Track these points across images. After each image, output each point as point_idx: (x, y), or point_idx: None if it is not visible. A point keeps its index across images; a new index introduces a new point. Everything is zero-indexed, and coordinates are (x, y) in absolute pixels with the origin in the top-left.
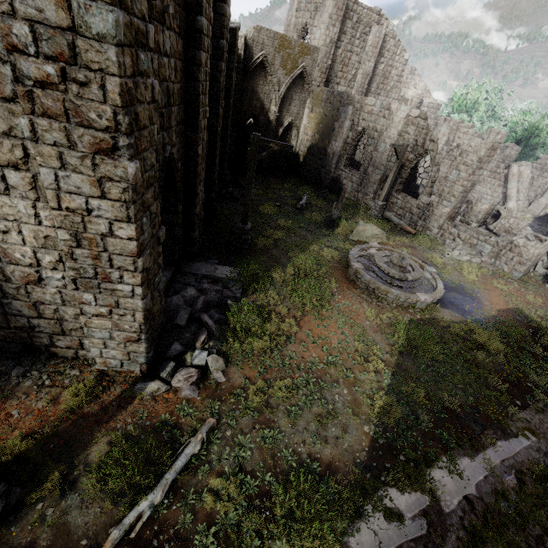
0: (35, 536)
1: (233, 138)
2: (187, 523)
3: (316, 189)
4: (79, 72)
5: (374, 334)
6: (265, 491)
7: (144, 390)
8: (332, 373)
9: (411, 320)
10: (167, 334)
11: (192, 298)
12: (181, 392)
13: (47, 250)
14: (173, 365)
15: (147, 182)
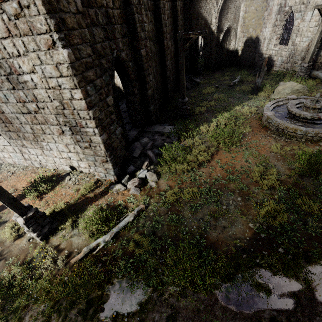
0: (60, 243)
1: (187, 51)
2: (119, 254)
3: (250, 71)
4: (24, 0)
5: (276, 161)
6: (166, 249)
7: (113, 188)
8: (231, 187)
9: (319, 151)
10: (129, 162)
11: (145, 143)
12: (130, 190)
13: (59, 115)
14: (128, 176)
15: (86, 65)
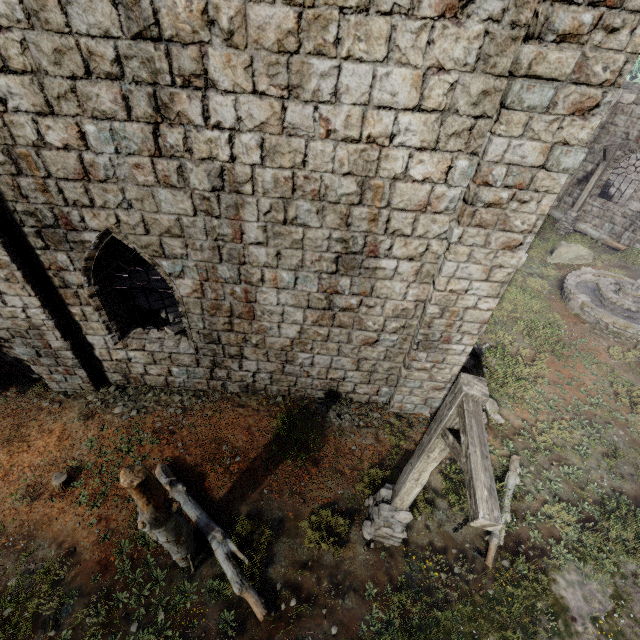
0: (430, 539)
1: None
2: (537, 537)
3: None
4: (526, 194)
5: (625, 374)
6: (588, 517)
7: None
8: (600, 415)
9: None
10: None
11: None
12: None
13: (397, 319)
14: None
15: None
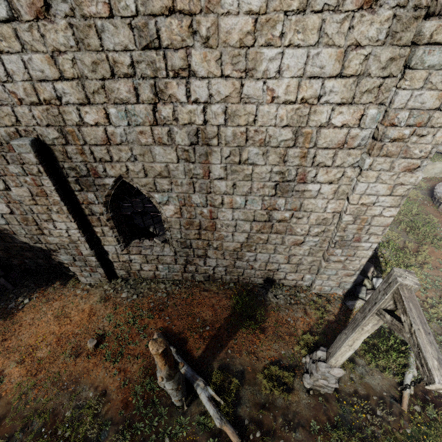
0: (355, 388)
1: None
2: None
3: None
4: (424, 130)
5: None
6: None
7: (354, 306)
8: None
9: None
10: None
11: None
12: None
13: (319, 226)
14: (365, 289)
15: None
